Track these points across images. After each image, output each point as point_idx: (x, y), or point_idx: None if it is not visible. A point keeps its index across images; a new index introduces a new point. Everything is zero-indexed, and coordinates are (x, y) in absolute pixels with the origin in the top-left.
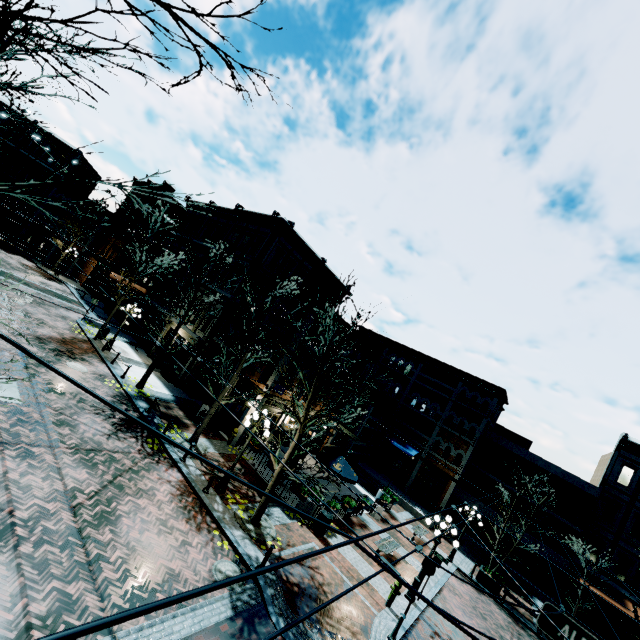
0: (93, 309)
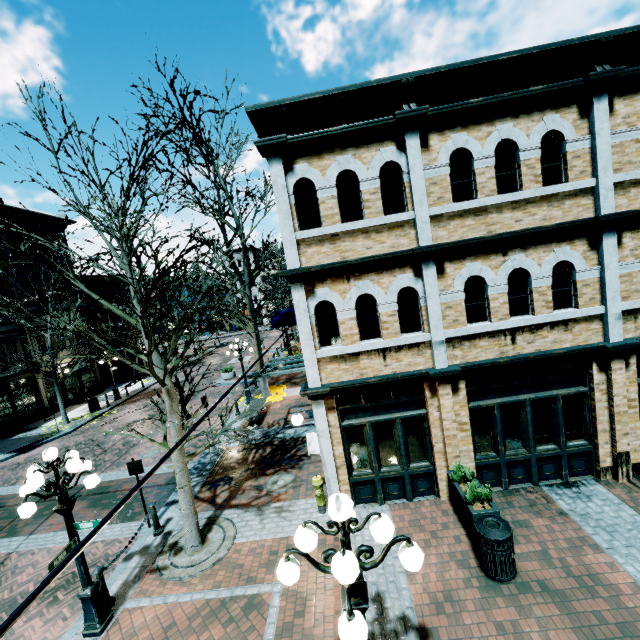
0: None
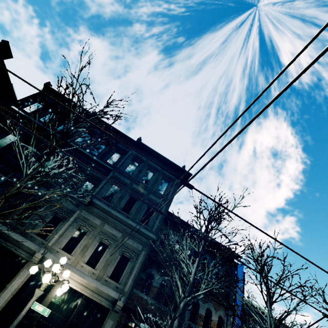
0: None
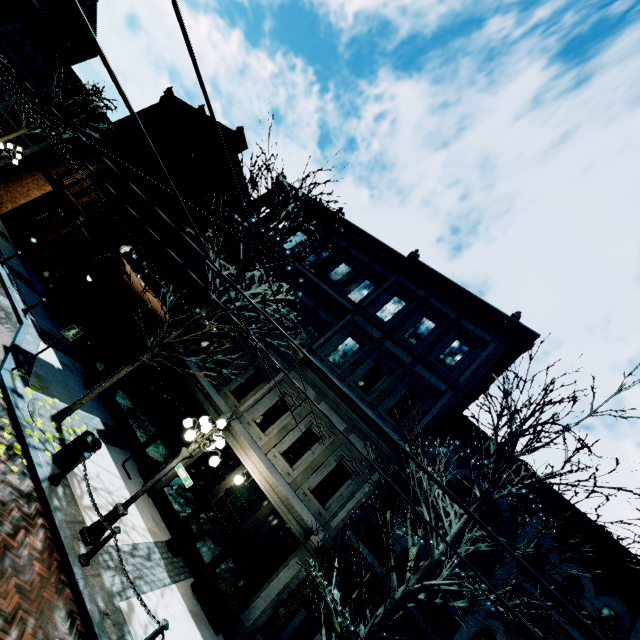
0: (31, 307)
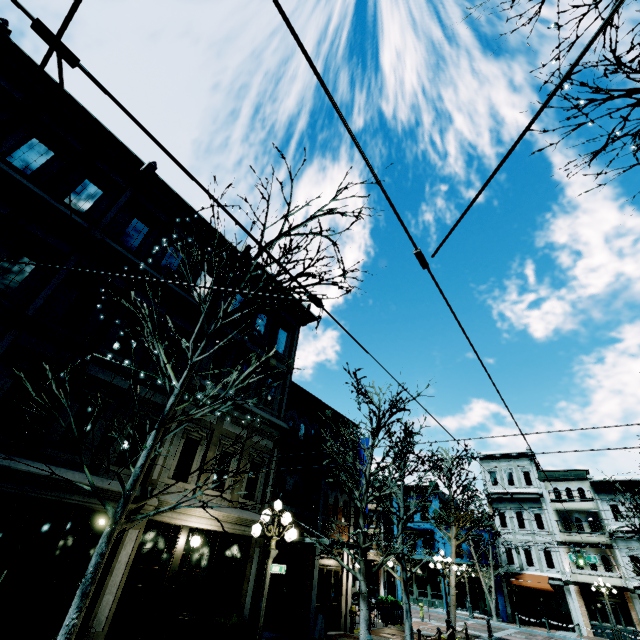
0: None
